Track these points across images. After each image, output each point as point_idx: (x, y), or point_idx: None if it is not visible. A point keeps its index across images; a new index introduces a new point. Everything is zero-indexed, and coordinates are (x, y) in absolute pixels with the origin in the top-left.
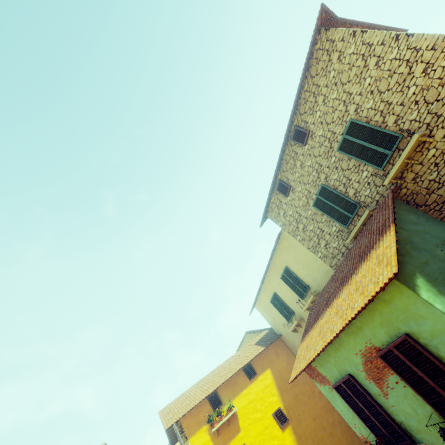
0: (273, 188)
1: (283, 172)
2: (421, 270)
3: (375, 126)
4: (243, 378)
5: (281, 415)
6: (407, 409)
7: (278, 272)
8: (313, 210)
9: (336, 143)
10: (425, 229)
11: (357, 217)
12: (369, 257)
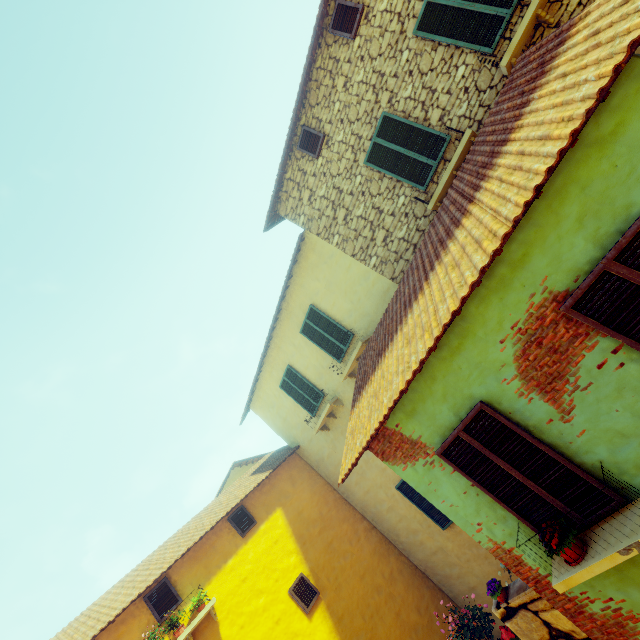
0: (291, 149)
1: (311, 107)
2: None
3: None
4: (228, 536)
5: (306, 587)
6: (620, 422)
7: (296, 323)
8: (366, 173)
9: (411, 21)
10: None
11: (442, 166)
12: (523, 119)
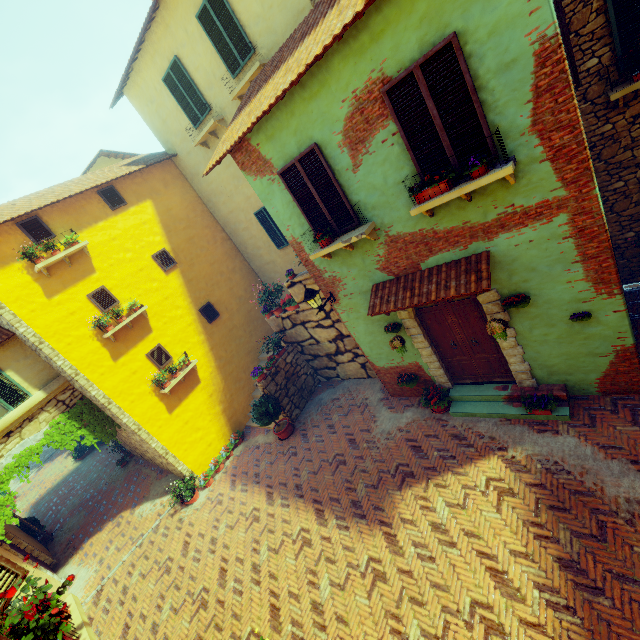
0: None
1: None
2: None
3: None
4: (98, 205)
5: (167, 258)
6: (377, 181)
7: None
8: None
9: None
10: None
11: None
12: None
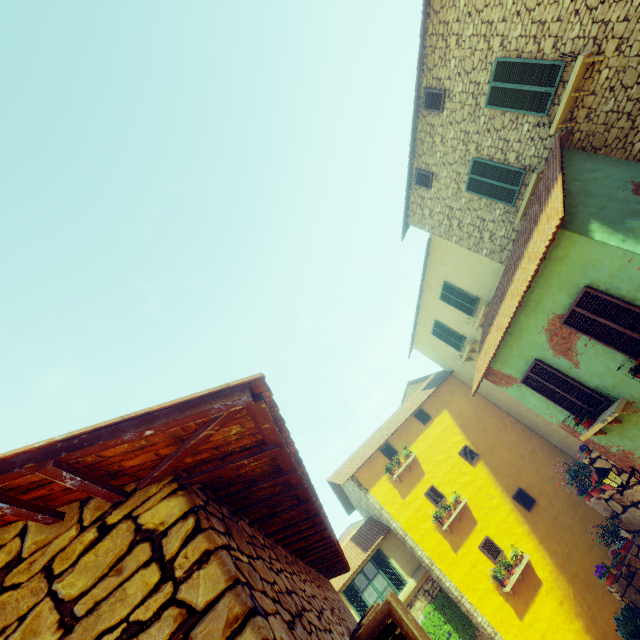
0: (410, 183)
1: (419, 157)
2: (596, 216)
3: (529, 59)
4: (416, 425)
5: (469, 452)
6: (600, 369)
7: (435, 293)
8: (468, 196)
9: (482, 97)
10: (604, 174)
11: (524, 189)
12: (539, 222)
